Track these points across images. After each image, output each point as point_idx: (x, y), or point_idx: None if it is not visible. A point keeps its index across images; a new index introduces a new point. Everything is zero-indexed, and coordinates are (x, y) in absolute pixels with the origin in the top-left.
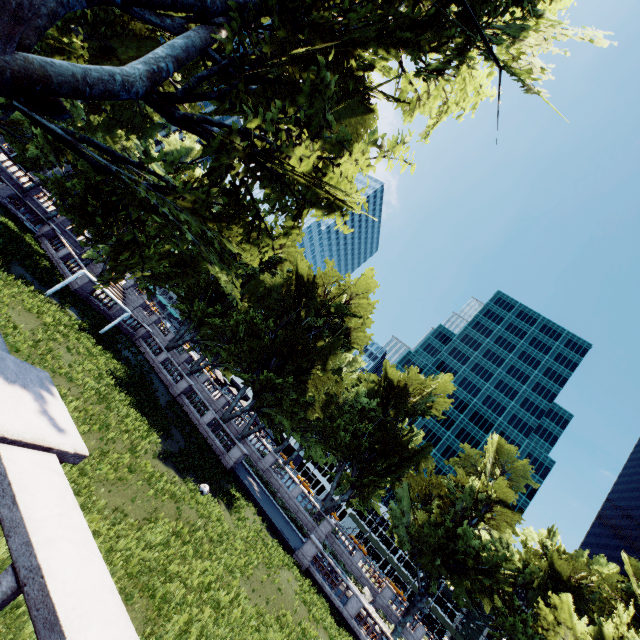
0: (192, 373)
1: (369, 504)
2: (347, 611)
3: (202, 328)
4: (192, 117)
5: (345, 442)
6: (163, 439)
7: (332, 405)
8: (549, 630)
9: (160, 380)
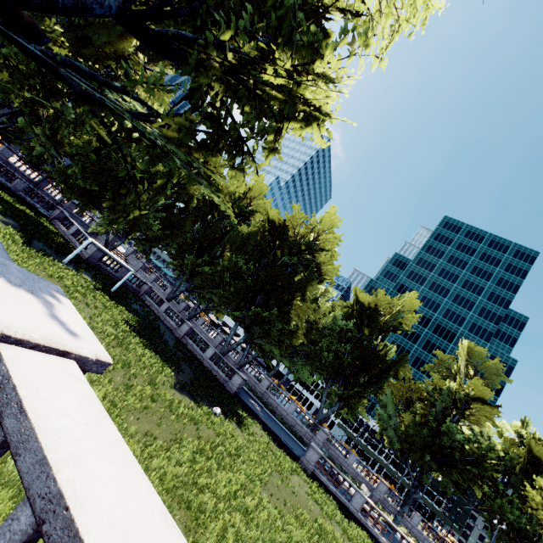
0: (190, 318)
1: (356, 413)
2: (353, 506)
3: (194, 278)
4: (166, 34)
5: (328, 362)
6: (176, 373)
7: (313, 331)
8: (537, 509)
9: (165, 326)
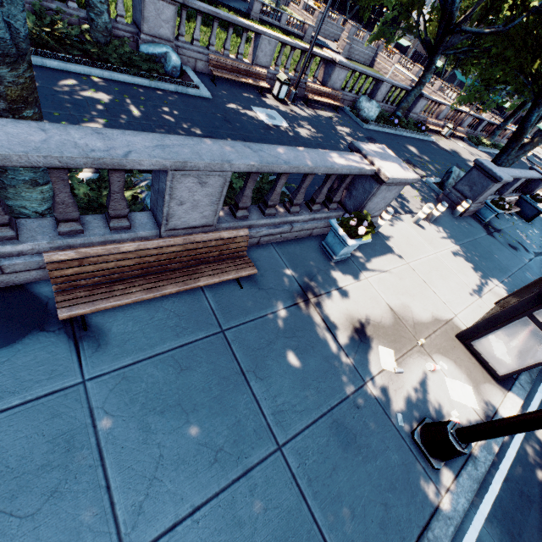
0: None
1: None
2: (282, 24)
3: None
4: None
5: None
6: None
7: None
8: None
9: None
